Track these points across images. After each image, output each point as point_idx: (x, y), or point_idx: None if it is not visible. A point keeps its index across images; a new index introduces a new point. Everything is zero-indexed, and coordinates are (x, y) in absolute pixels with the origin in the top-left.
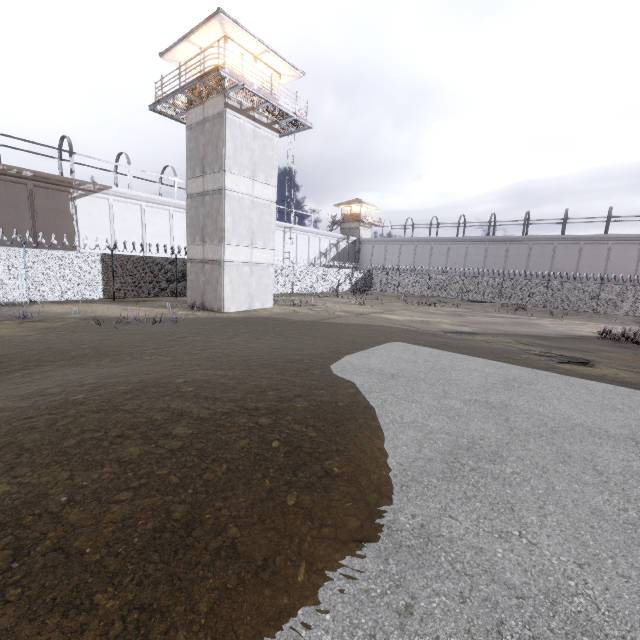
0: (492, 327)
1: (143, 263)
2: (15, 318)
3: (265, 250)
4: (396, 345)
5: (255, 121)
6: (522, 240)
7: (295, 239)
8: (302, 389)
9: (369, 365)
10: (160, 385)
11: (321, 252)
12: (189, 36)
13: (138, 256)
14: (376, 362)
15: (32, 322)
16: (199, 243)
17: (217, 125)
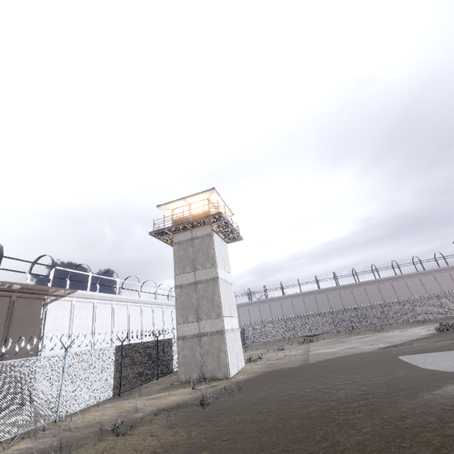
0: (387, 341)
1: (139, 349)
2: (100, 434)
3: (235, 318)
4: (411, 356)
5: (220, 237)
6: (321, 291)
7: None
8: None
9: None
10: None
11: None
12: (186, 198)
13: (136, 343)
14: (450, 363)
15: (133, 430)
16: (193, 320)
17: (206, 240)
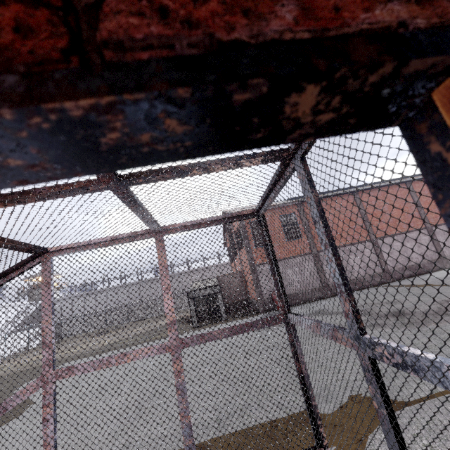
0: (133, 334)
1: None
2: None
3: None
4: (65, 364)
5: None
6: (156, 279)
7: None
8: None
9: None
10: None
11: (8, 320)
12: None
13: None
14: None
15: None
16: None
17: None
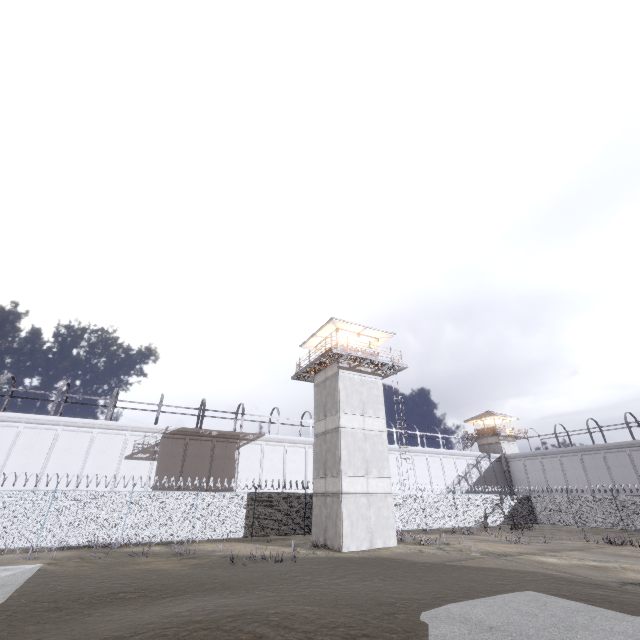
0: None
1: (278, 499)
2: (178, 555)
3: (381, 478)
4: (523, 594)
5: (361, 372)
6: None
7: (425, 462)
8: (374, 629)
9: (469, 614)
10: (256, 613)
11: (459, 475)
12: (316, 333)
13: (275, 493)
14: (480, 611)
15: (188, 558)
16: (322, 476)
17: (333, 381)
